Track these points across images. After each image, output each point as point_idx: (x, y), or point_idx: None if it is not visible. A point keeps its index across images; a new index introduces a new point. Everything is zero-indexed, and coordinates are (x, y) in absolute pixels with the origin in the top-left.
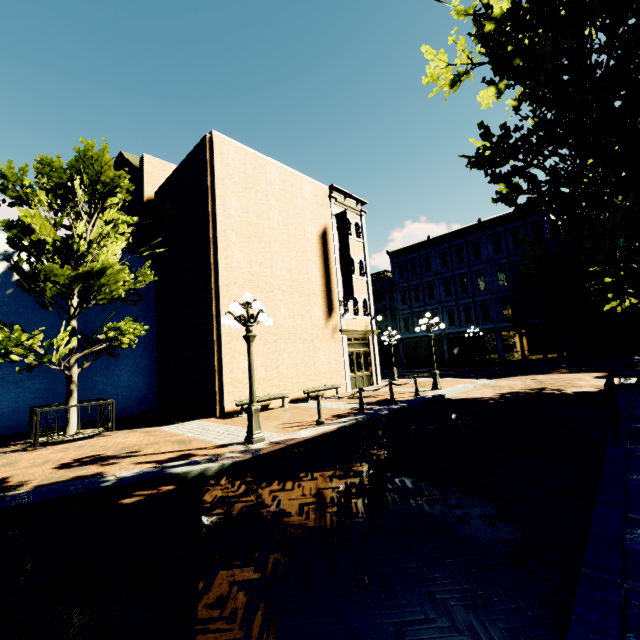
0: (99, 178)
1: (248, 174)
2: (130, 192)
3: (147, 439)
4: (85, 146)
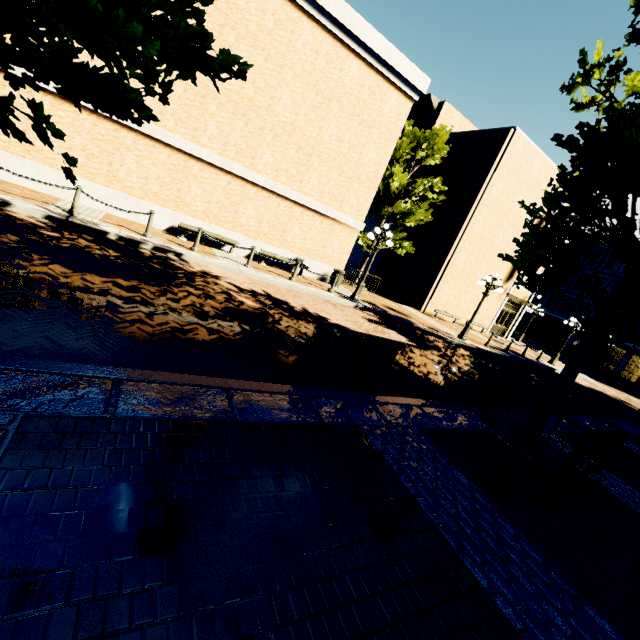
0: (433, 146)
1: (520, 164)
2: (418, 126)
3: (402, 309)
4: (440, 128)
